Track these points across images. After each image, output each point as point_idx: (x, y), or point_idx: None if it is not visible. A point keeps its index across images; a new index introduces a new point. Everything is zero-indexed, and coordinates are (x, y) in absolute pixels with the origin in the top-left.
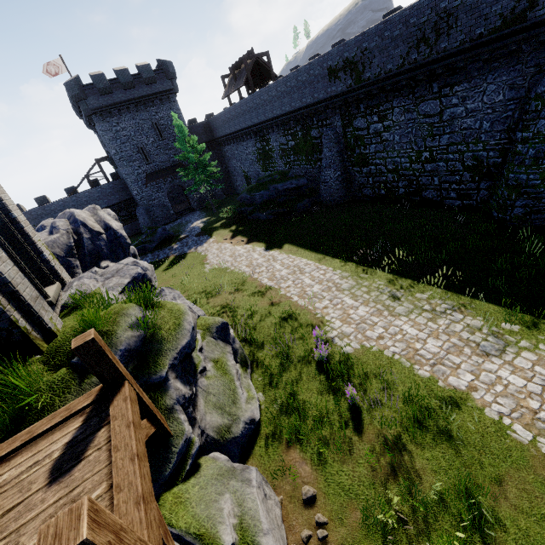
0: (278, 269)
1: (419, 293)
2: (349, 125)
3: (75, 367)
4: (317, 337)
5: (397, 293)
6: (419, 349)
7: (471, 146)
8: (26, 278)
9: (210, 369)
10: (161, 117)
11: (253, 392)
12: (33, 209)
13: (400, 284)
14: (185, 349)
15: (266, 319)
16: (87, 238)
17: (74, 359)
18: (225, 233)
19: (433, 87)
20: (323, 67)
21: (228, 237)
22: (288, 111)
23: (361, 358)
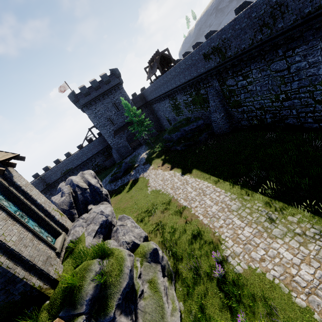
0: (189, 191)
1: (290, 216)
2: (223, 84)
3: (61, 318)
4: (215, 257)
5: (272, 215)
6: (294, 275)
7: (318, 87)
8: (43, 243)
9: (146, 290)
10: (116, 99)
11: (176, 304)
12: (64, 161)
13: (274, 207)
14: (125, 289)
15: (183, 236)
16: (79, 194)
17: (60, 313)
18: (158, 162)
19: (279, 52)
20: (199, 54)
21: (160, 164)
22: (184, 82)
23: (249, 279)
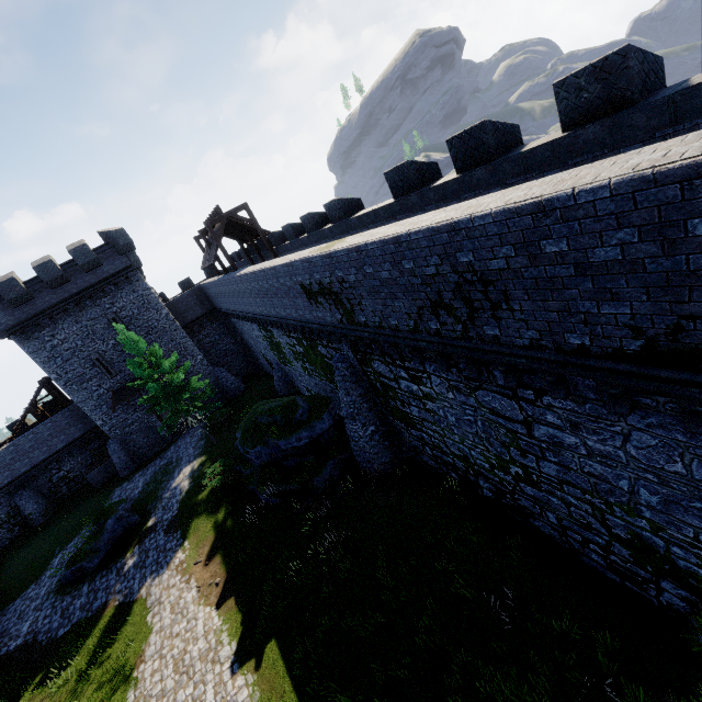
0: None
1: None
2: (366, 363)
3: None
4: None
5: None
6: None
7: (618, 510)
8: None
9: None
10: (121, 307)
11: None
12: None
13: None
14: None
15: None
16: None
17: None
18: (205, 533)
19: (496, 375)
20: (293, 280)
21: (205, 550)
22: (274, 315)
23: None
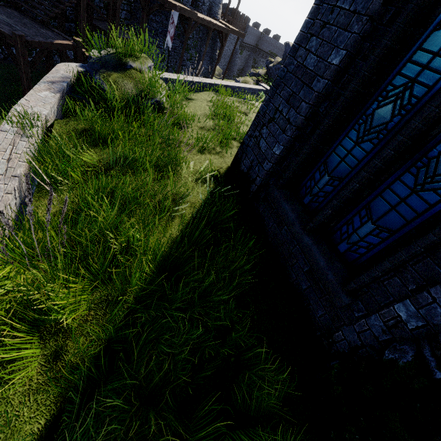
0: None
1: None
2: None
3: None
4: None
5: None
6: None
7: None
8: None
9: None
10: None
11: None
12: (282, 45)
13: None
14: None
15: None
16: None
17: None
18: None
19: None
20: None
21: None
22: None
23: None
